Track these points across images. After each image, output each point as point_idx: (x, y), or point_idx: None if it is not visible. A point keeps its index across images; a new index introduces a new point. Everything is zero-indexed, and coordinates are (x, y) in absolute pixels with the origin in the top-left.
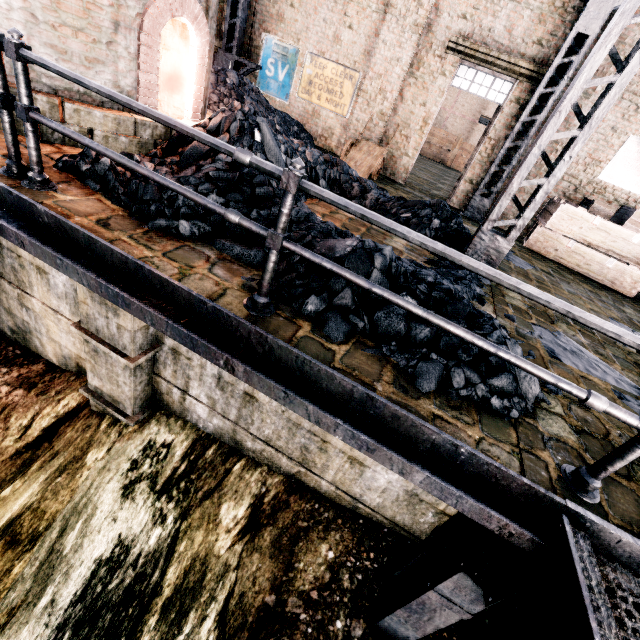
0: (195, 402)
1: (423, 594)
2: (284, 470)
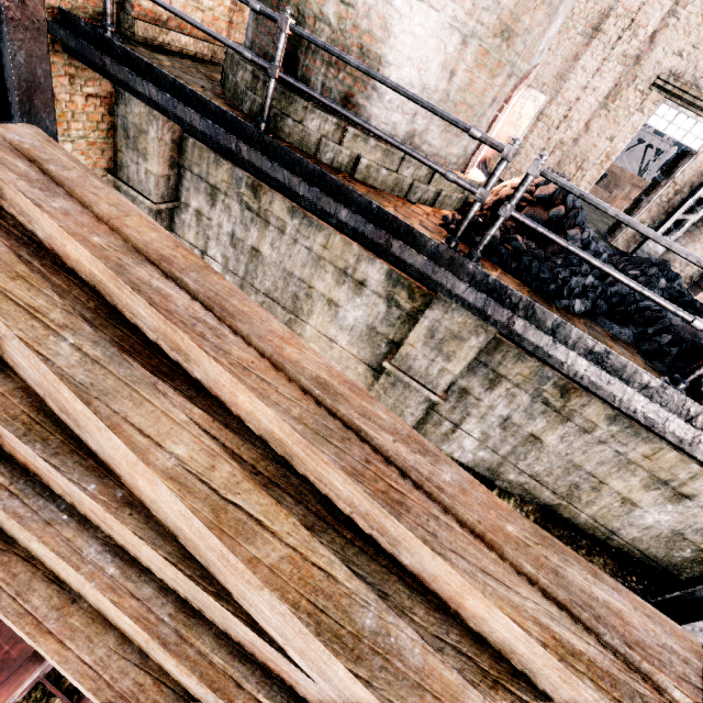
0: (466, 435)
1: None
2: (538, 501)
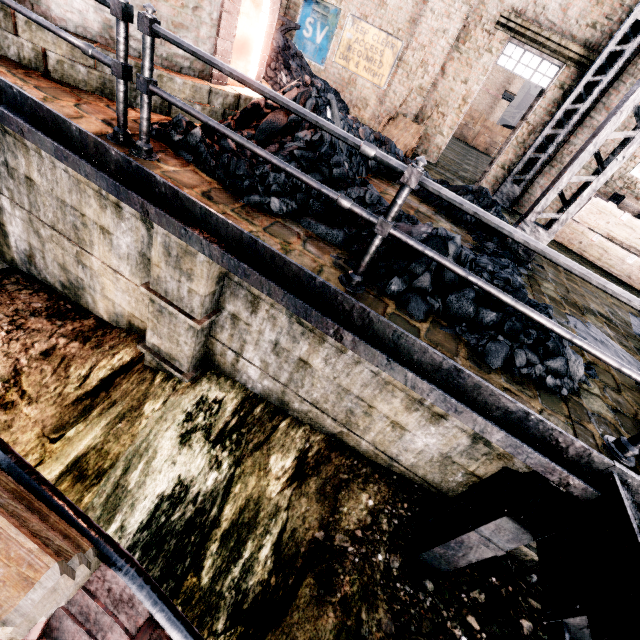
0: (248, 364)
1: (464, 534)
2: (326, 430)
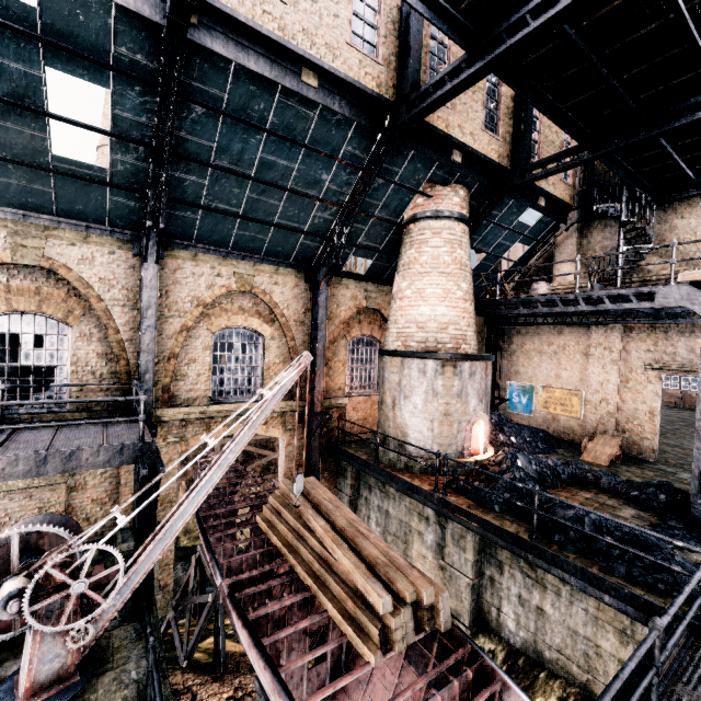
0: (506, 617)
1: None
2: (577, 681)
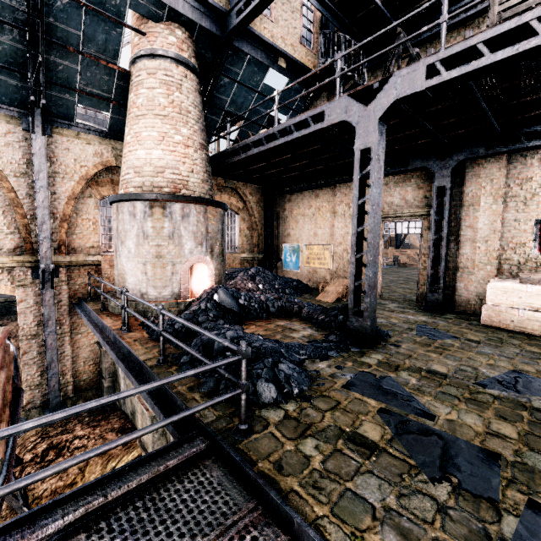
0: None
1: None
2: None
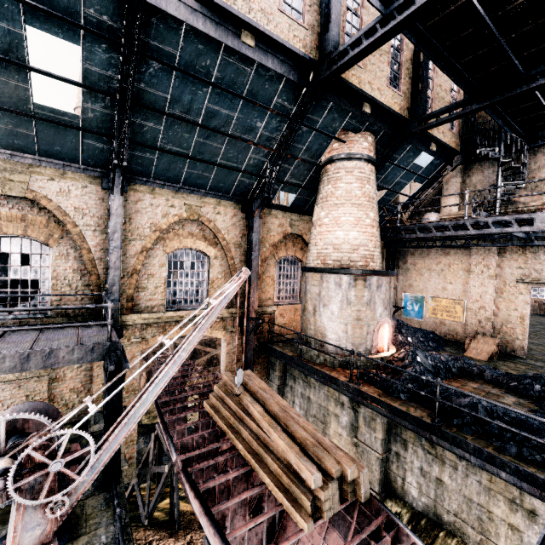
0: (410, 485)
1: None
2: (472, 540)
